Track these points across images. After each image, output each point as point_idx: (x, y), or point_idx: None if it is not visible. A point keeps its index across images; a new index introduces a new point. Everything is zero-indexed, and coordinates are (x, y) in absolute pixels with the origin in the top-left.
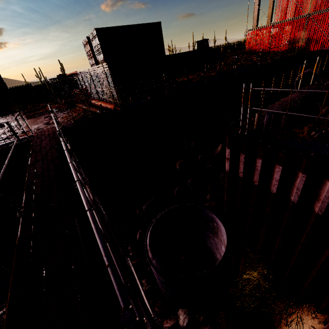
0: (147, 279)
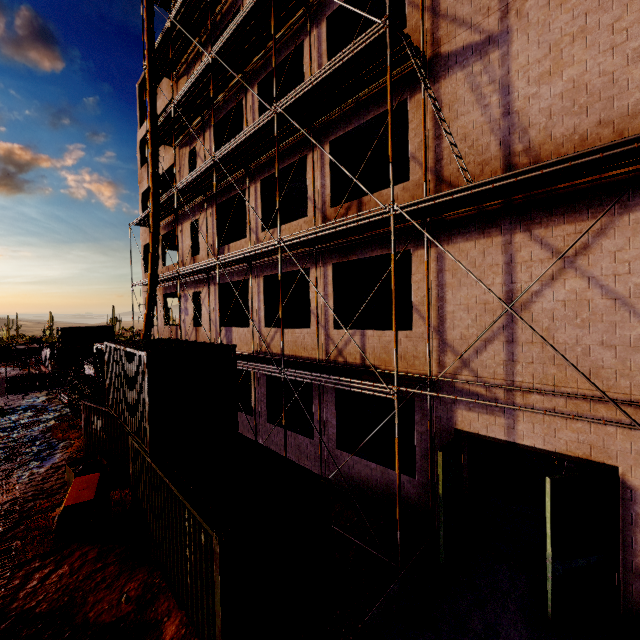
0: None
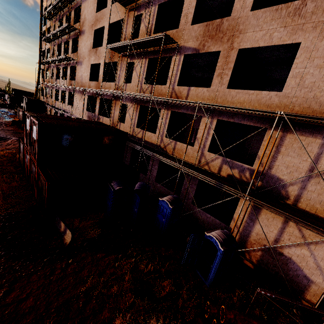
0: None
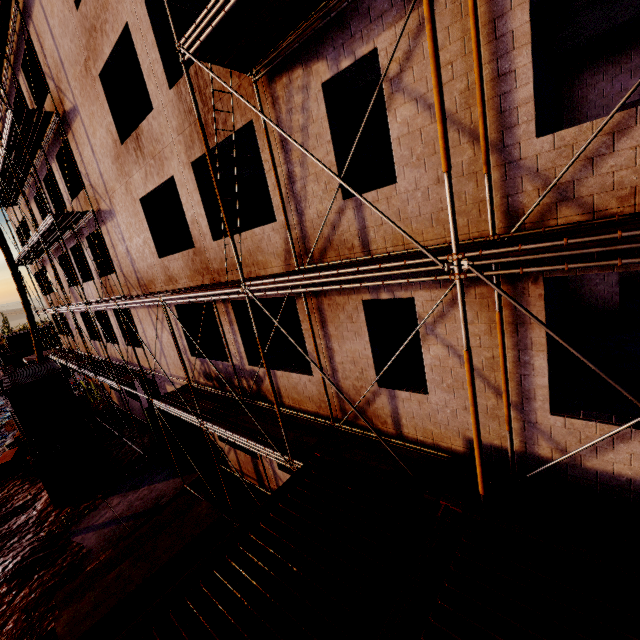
0: None
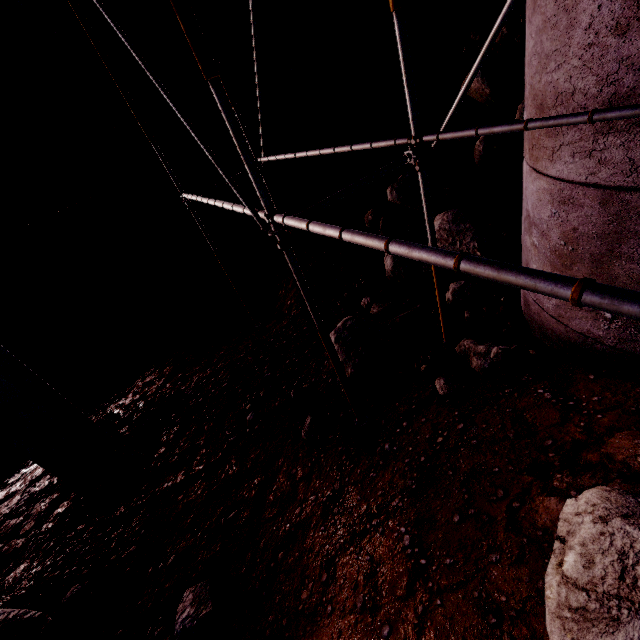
0: (476, 339)
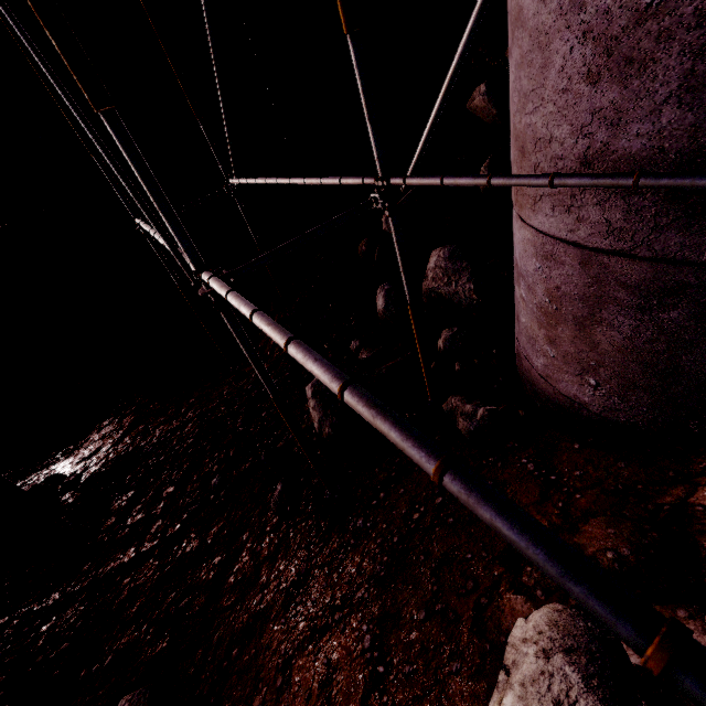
0: (465, 395)
